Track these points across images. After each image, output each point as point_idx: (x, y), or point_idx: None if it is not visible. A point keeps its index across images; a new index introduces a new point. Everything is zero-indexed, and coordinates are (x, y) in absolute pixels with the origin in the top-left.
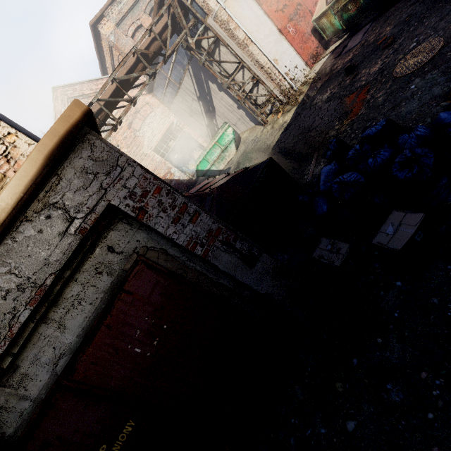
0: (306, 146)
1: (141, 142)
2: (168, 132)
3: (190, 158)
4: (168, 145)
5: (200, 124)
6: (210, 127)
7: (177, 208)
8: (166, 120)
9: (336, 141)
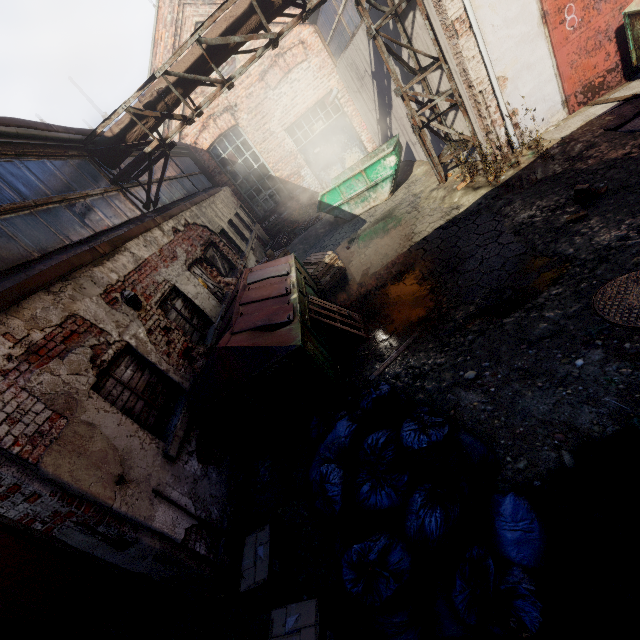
0: (428, 299)
1: (271, 110)
2: (318, 104)
3: (337, 161)
4: (312, 128)
5: (370, 112)
6: (381, 126)
7: (4, 487)
8: (322, 84)
9: (375, 398)
